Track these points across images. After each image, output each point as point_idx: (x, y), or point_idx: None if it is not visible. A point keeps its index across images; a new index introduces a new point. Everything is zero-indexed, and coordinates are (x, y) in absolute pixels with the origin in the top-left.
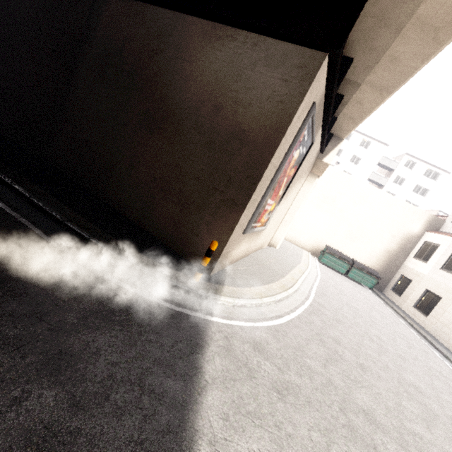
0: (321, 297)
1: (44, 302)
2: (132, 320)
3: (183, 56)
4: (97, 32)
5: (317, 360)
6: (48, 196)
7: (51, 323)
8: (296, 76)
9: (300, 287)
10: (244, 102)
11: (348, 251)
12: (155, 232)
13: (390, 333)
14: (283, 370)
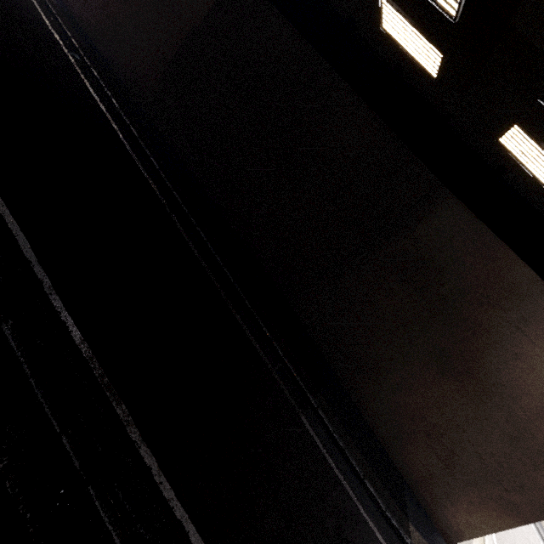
0: (499, 539)
1: None
2: None
3: (527, 331)
4: (420, 227)
5: None
6: (333, 416)
7: None
8: None
9: None
10: None
11: None
12: (399, 464)
13: None
14: None
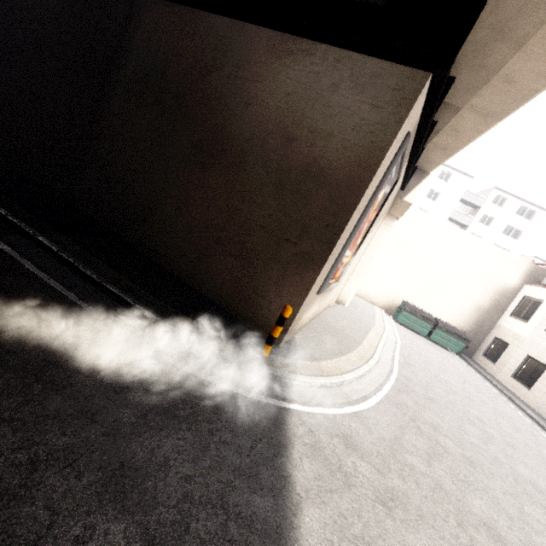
0: (406, 369)
1: (93, 395)
2: (199, 414)
3: (244, 74)
4: (135, 44)
5: (418, 456)
6: (78, 249)
7: (106, 424)
8: (391, 101)
9: (381, 357)
10: (322, 133)
11: (430, 307)
12: (209, 292)
13: (491, 413)
14: (383, 472)
